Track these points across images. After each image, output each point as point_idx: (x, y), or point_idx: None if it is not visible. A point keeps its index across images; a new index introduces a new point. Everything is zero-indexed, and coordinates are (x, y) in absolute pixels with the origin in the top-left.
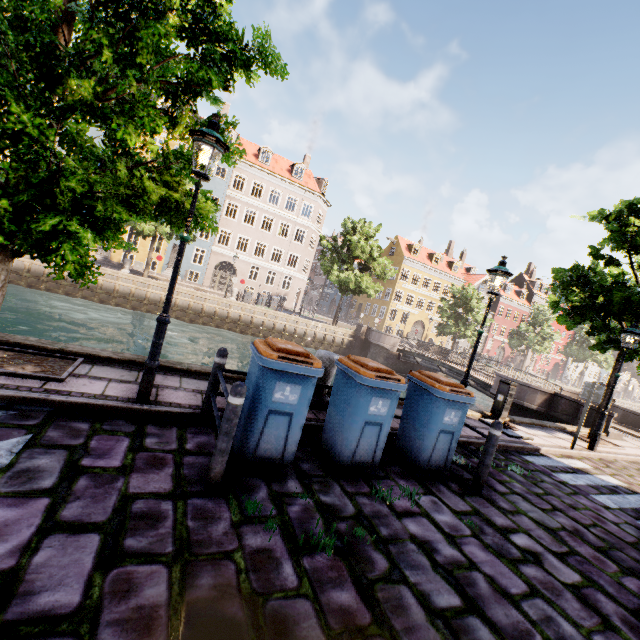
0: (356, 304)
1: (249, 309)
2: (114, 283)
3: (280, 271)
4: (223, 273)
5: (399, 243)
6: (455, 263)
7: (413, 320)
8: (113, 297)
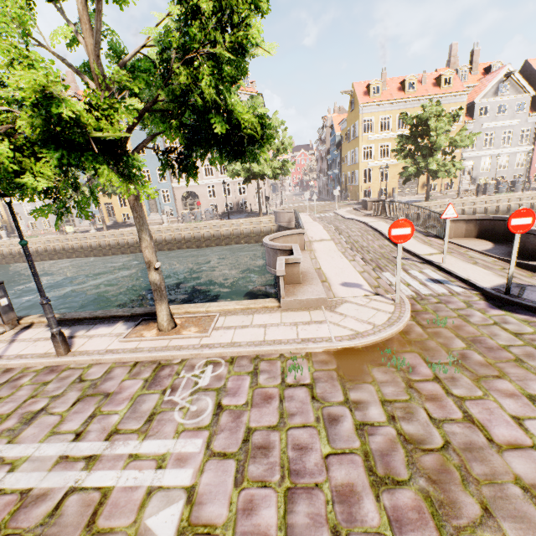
0: (344, 177)
1: (176, 229)
2: (85, 242)
3: (231, 181)
4: (190, 201)
5: (354, 91)
6: (444, 75)
7: (397, 172)
8: (91, 251)
